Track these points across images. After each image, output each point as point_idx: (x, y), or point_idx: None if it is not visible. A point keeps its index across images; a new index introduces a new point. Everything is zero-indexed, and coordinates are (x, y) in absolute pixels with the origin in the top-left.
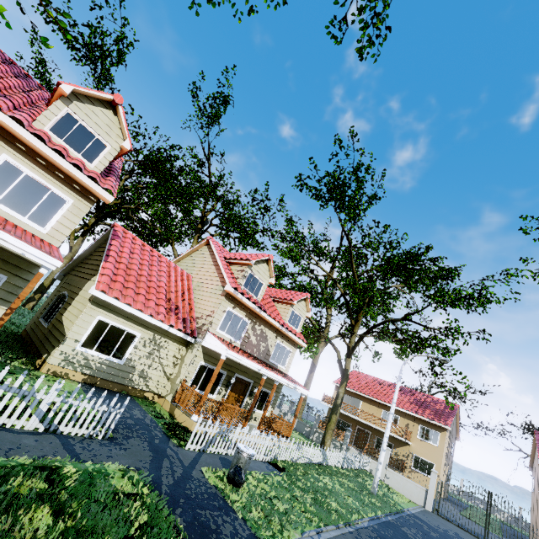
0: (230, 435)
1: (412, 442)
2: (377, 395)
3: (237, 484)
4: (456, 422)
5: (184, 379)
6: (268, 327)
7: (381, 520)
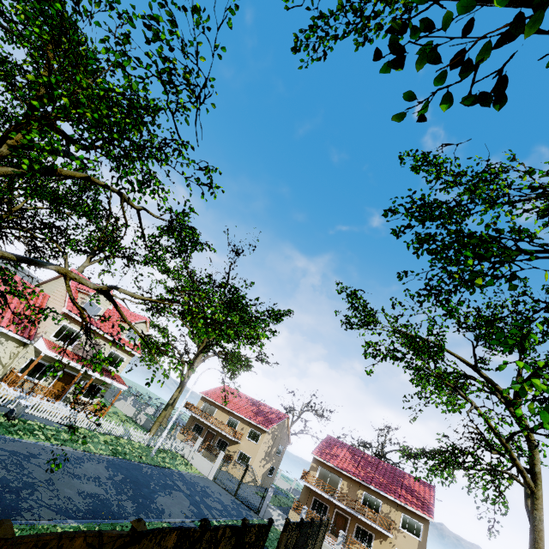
0: (29, 401)
1: (242, 441)
2: (230, 405)
3: (8, 416)
4: (288, 429)
5: (14, 367)
6: (103, 339)
7: (131, 462)
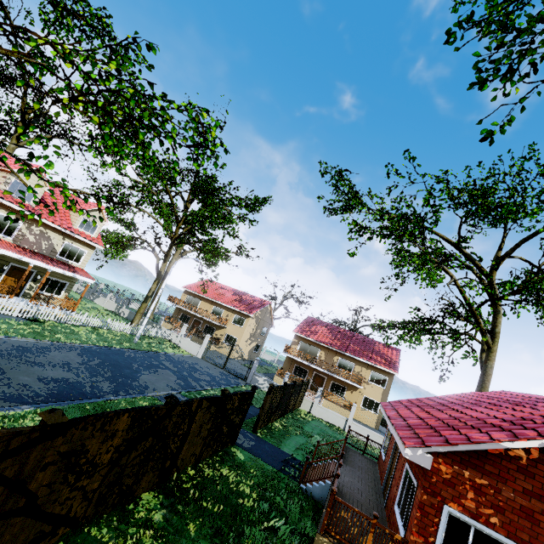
0: None
1: (228, 326)
2: (213, 296)
3: None
4: (271, 314)
5: None
6: (50, 229)
7: (111, 348)
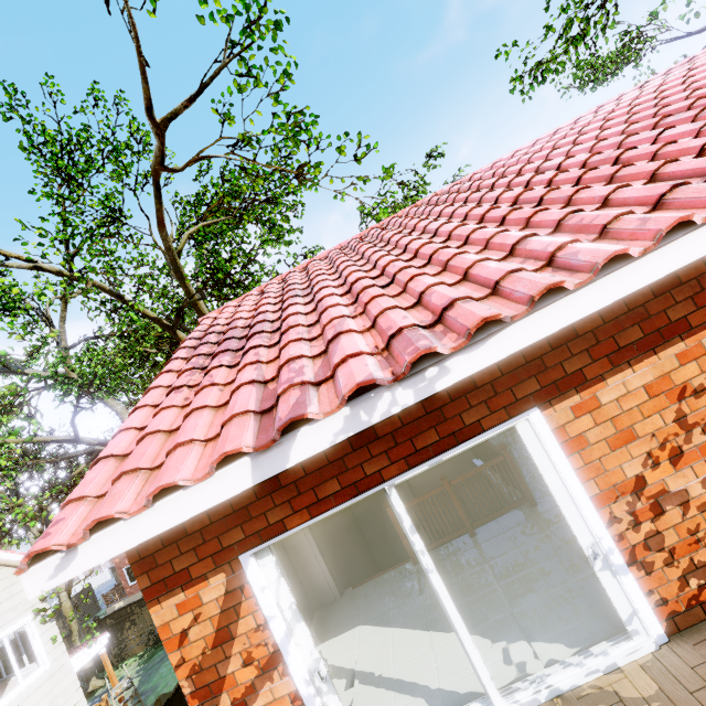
0: None
1: None
2: None
3: None
4: None
5: None
6: None
7: None
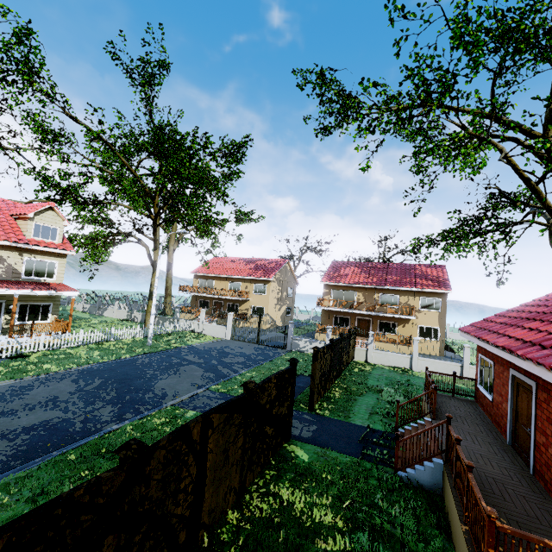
0: None
1: (250, 298)
2: (225, 272)
3: None
4: (292, 272)
5: None
6: None
7: (119, 361)
